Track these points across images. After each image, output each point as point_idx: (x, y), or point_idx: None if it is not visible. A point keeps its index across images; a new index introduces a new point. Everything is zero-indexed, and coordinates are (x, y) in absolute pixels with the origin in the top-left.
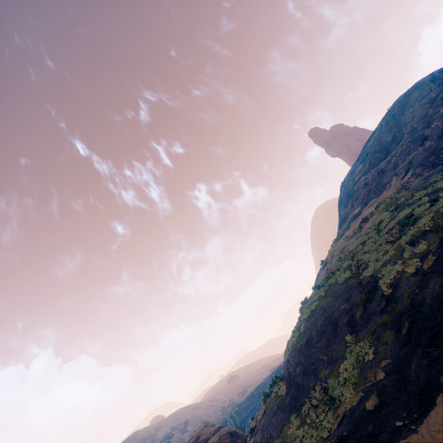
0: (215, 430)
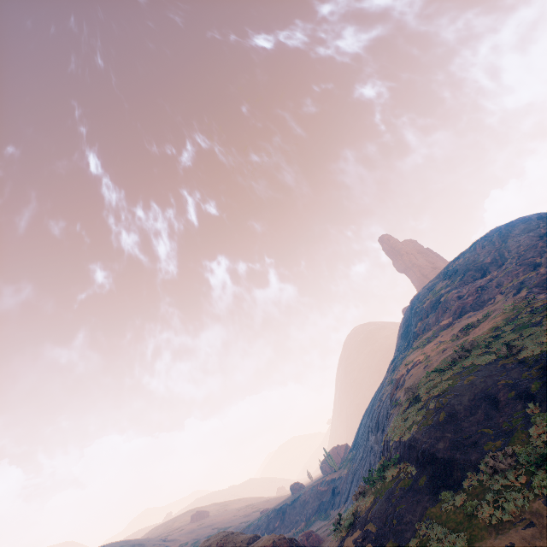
0: (251, 538)
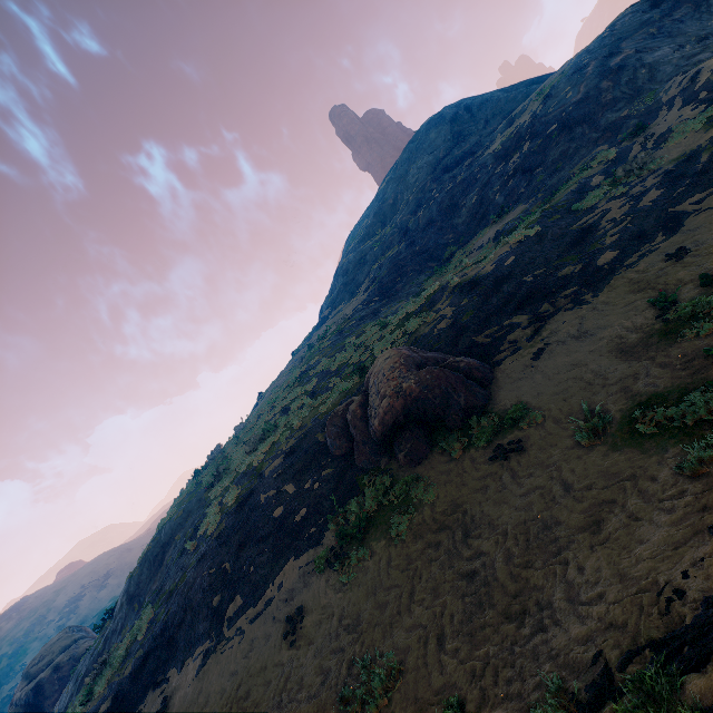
0: (67, 646)
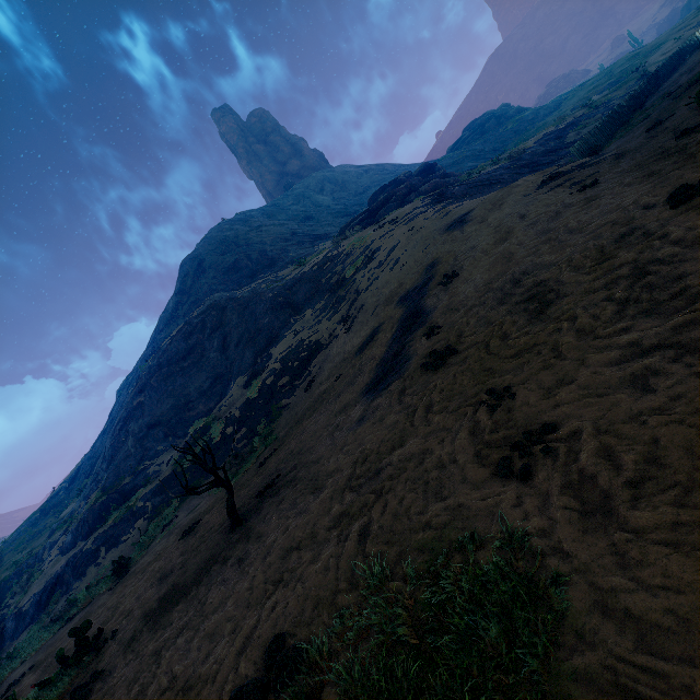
0: None
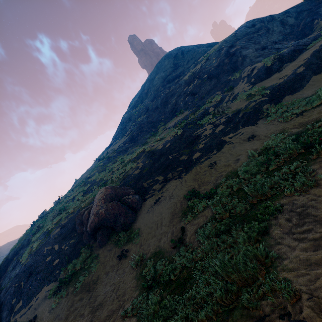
0: None
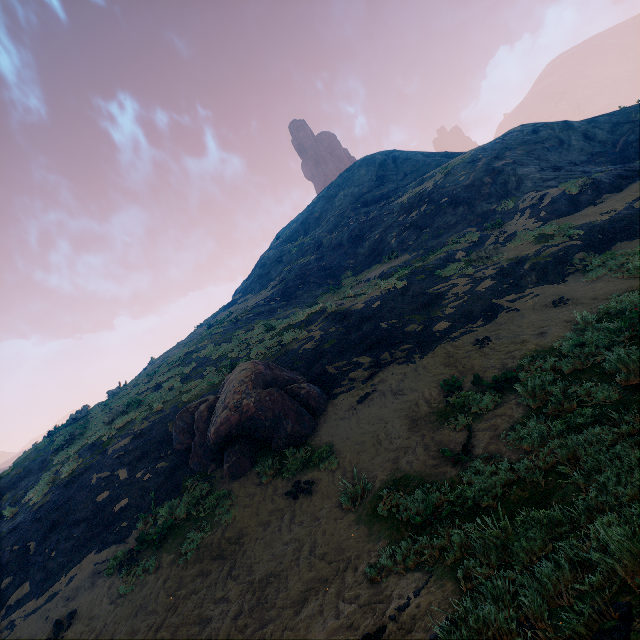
0: None
